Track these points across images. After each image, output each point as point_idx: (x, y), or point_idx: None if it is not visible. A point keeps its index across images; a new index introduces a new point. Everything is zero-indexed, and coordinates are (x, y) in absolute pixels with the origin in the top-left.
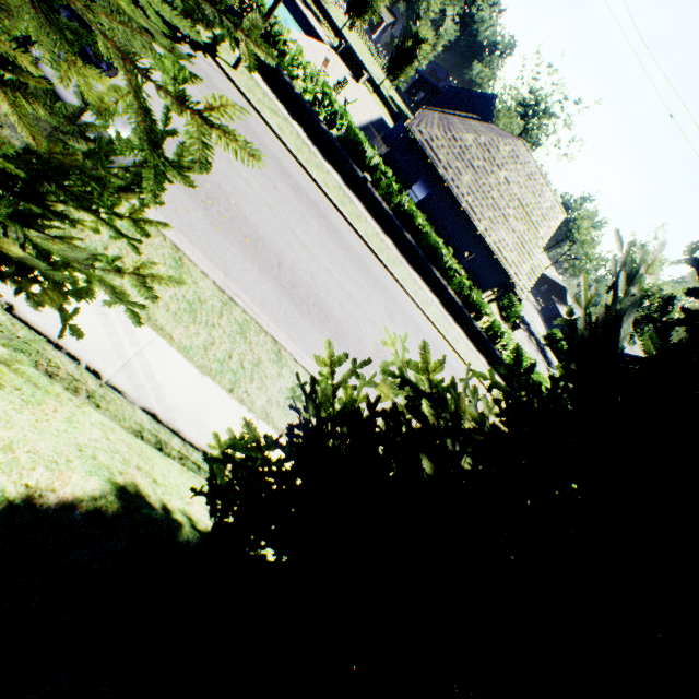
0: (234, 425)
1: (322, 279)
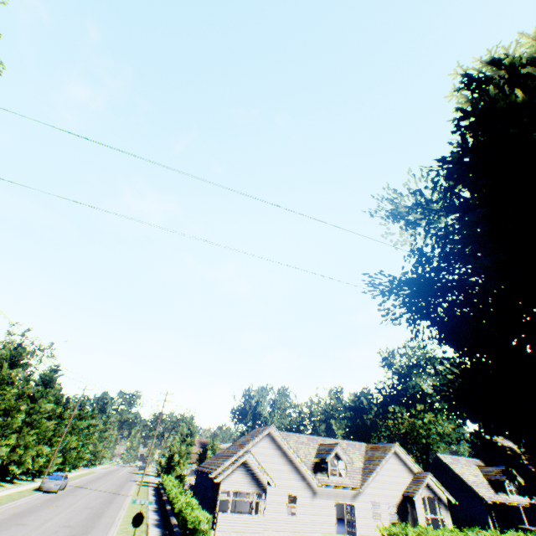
0: None
1: (70, 501)
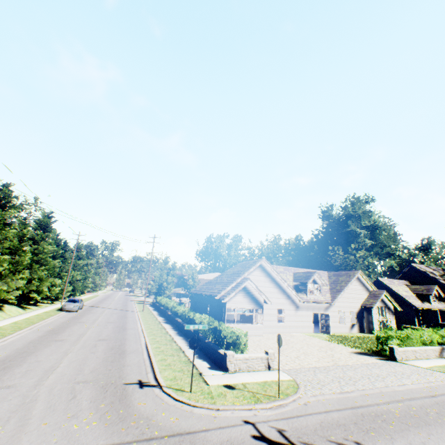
0: (26, 316)
1: (92, 318)
